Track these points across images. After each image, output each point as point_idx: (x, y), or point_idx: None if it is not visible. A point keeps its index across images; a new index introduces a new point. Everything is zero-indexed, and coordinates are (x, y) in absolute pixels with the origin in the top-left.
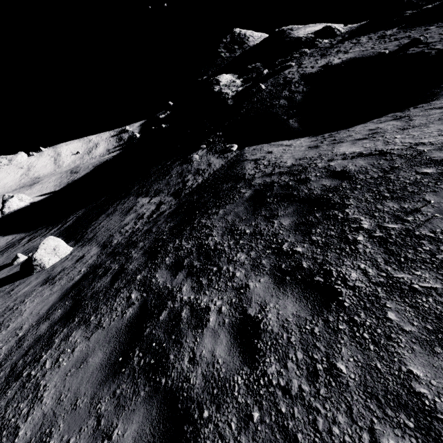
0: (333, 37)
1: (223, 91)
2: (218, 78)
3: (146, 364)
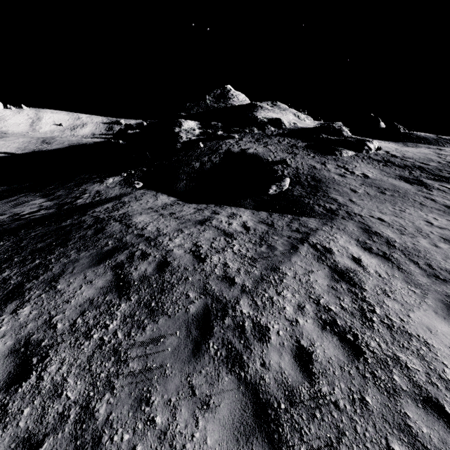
0: (280, 128)
1: (181, 134)
2: (182, 122)
3: None
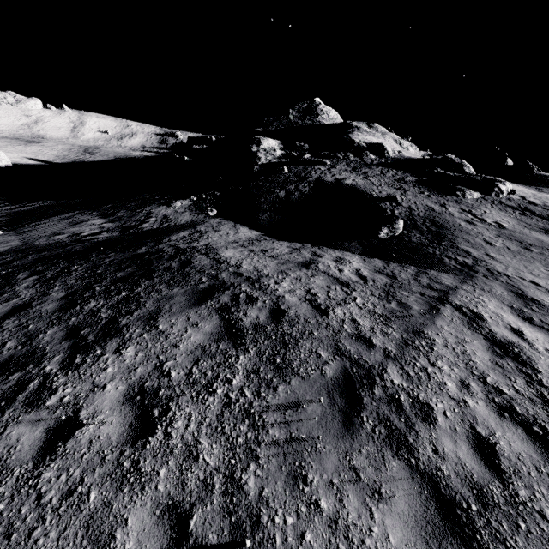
0: (381, 156)
1: (259, 154)
2: (262, 140)
3: None
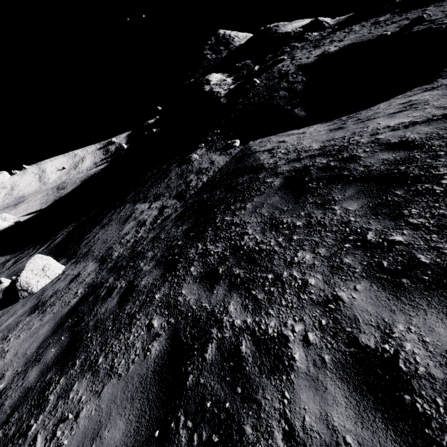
0: (323, 29)
1: (215, 90)
2: (208, 78)
3: (204, 444)
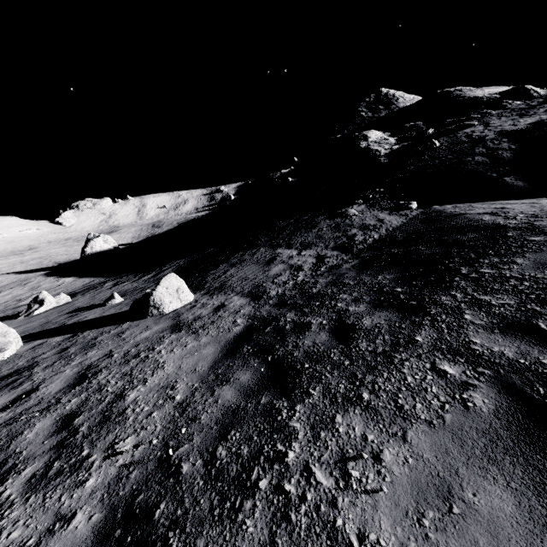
0: (528, 99)
1: (373, 147)
2: (366, 133)
3: None
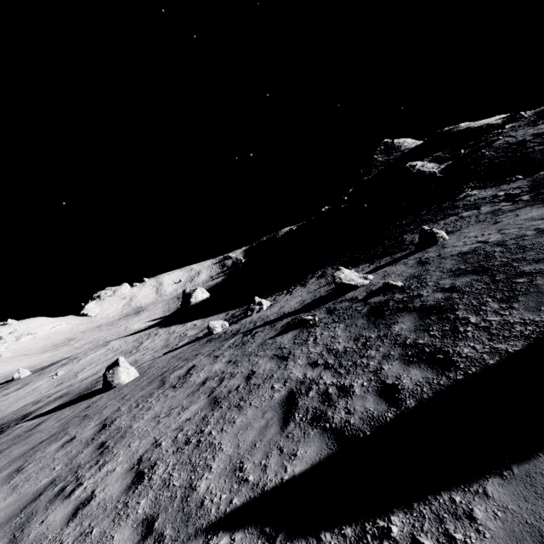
0: (523, 119)
1: (424, 170)
2: (411, 163)
3: None
